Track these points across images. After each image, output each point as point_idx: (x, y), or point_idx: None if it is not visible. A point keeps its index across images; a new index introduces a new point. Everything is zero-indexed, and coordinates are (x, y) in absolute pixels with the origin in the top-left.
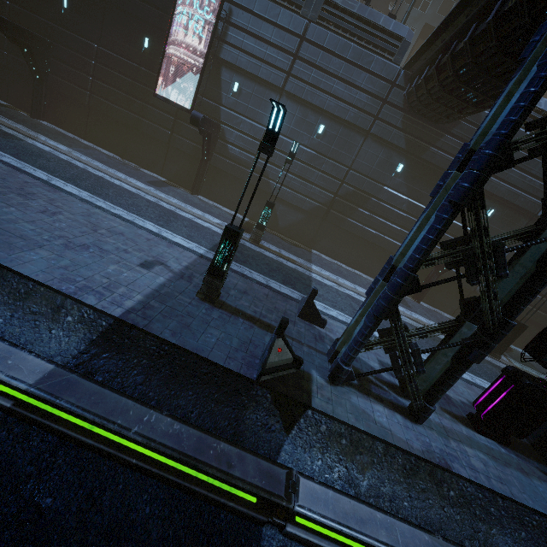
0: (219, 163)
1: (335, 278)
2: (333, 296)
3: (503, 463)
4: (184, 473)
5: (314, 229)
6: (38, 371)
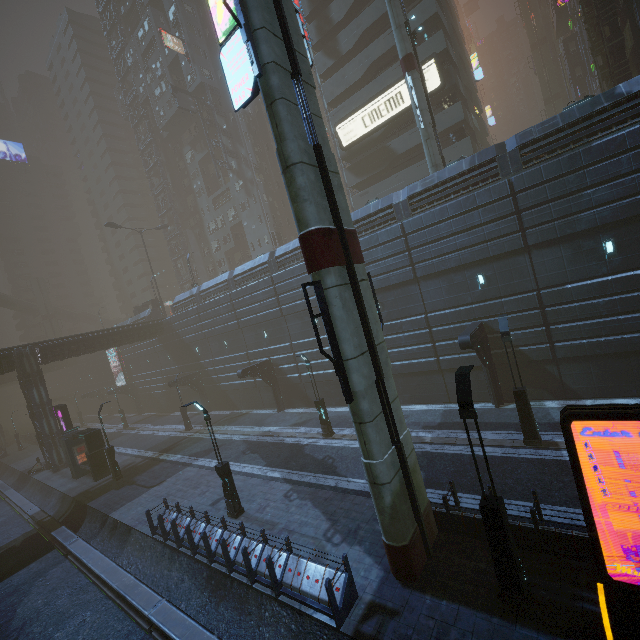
0: (141, 396)
1: (149, 426)
2: (121, 438)
3: (63, 476)
4: (3, 494)
5: (171, 402)
6: (0, 483)
